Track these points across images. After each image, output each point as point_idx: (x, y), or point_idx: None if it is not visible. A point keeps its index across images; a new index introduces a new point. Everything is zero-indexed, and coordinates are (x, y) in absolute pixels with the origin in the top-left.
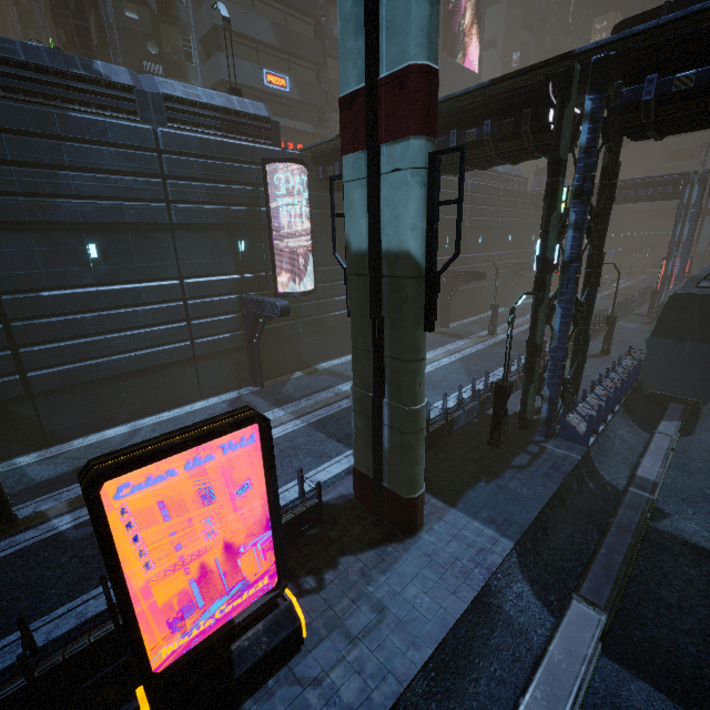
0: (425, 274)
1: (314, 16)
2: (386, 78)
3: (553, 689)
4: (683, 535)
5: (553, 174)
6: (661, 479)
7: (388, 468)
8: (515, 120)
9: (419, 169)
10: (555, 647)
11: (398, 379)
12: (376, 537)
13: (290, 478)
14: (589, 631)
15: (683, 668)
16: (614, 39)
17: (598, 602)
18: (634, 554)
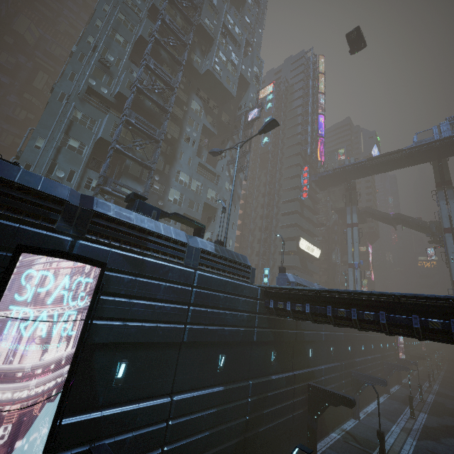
0: None
1: None
2: None
3: None
4: None
5: None
6: None
7: None
8: None
9: None
10: None
11: None
12: None
13: None
14: None
15: None
16: None
17: None
18: None
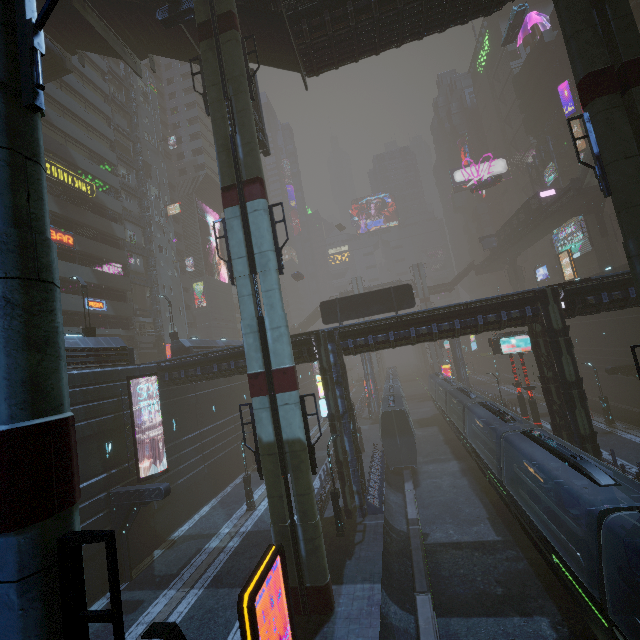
0: (307, 446)
1: (123, 263)
2: (276, 369)
3: (428, 639)
4: (438, 540)
5: (323, 374)
6: (418, 516)
7: (308, 570)
8: (299, 351)
9: (297, 403)
10: (420, 621)
11: (305, 507)
12: (313, 628)
13: (226, 633)
14: (428, 605)
15: (463, 601)
16: (333, 328)
17: (425, 590)
18: (426, 561)
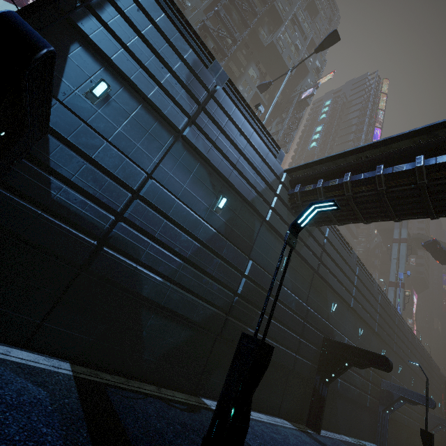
0: None
1: None
2: None
3: None
4: None
5: None
6: None
7: None
8: None
9: None
10: None
11: None
12: None
13: None
14: None
15: None
16: None
17: None
18: None
